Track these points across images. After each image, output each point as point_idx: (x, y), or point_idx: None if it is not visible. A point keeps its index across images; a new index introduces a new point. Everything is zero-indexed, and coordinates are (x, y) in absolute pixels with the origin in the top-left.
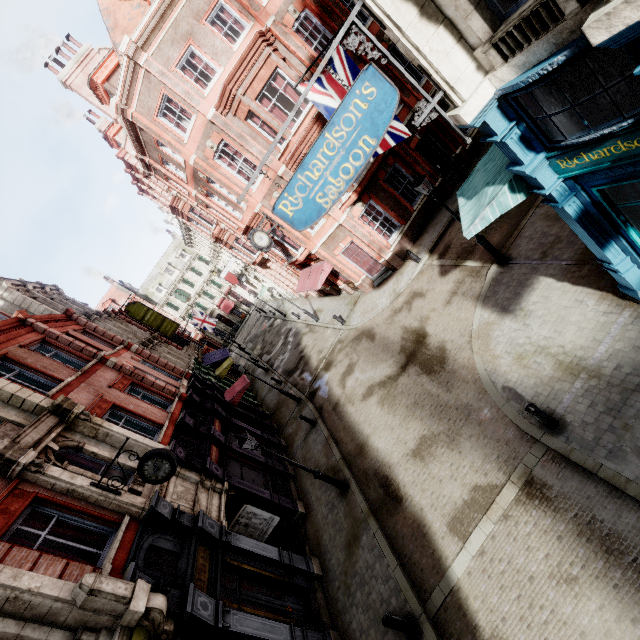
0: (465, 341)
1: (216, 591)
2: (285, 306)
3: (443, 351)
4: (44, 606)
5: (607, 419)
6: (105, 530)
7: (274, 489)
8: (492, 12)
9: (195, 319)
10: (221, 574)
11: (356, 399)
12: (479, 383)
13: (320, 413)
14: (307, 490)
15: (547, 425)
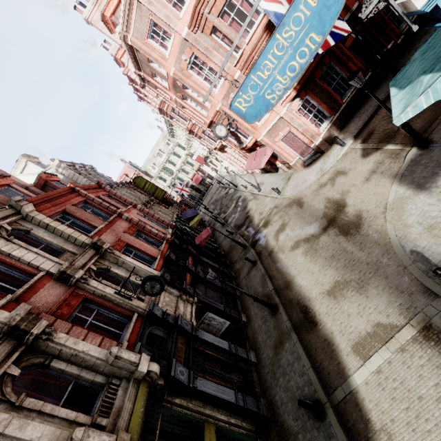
0: (380, 211)
1: (189, 364)
2: (237, 180)
3: (359, 218)
4: (91, 361)
5: None
6: (124, 320)
7: (226, 304)
8: None
9: (176, 188)
10: (192, 354)
11: (286, 249)
12: (389, 246)
13: (259, 257)
14: (248, 307)
15: None
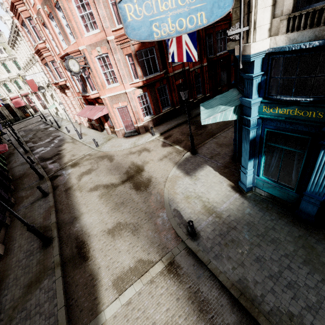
0: (163, 180)
1: None
2: (62, 122)
3: (149, 181)
4: None
5: (219, 239)
6: None
7: None
8: (296, 1)
9: None
10: None
11: (85, 189)
12: (162, 203)
13: (54, 190)
14: (14, 238)
15: (192, 234)
